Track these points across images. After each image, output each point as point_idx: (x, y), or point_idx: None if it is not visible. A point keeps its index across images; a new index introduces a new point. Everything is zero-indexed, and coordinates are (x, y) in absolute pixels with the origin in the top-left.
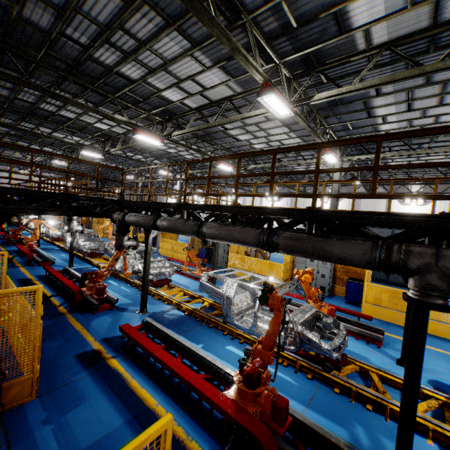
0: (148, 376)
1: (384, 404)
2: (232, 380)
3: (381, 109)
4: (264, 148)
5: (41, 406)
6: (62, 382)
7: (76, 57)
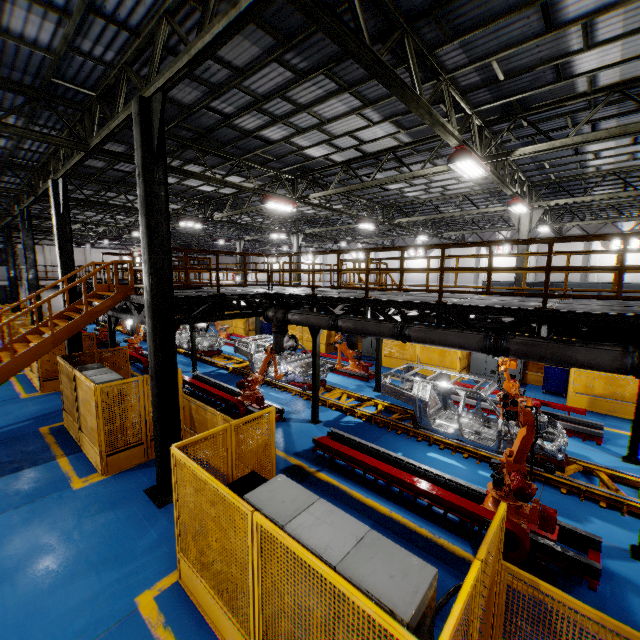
0: (365, 487)
1: (619, 501)
2: (456, 486)
3: (594, 144)
4: (419, 195)
5: None
6: None
7: (210, 125)
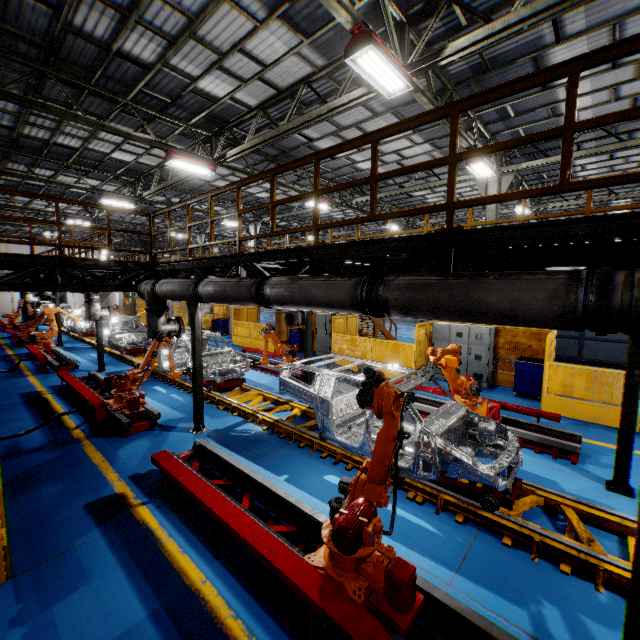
0: (194, 533)
1: (593, 563)
2: None
3: None
4: None
5: (14, 594)
6: (56, 551)
7: (47, 31)
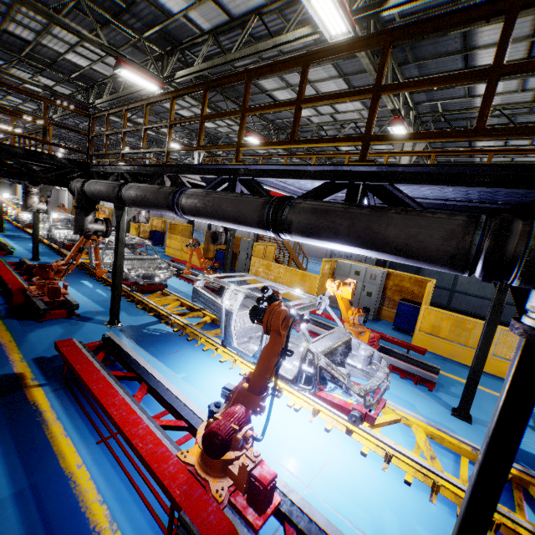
0: (83, 418)
1: (432, 478)
2: None
3: (486, 52)
4: (310, 116)
5: None
6: None
7: None
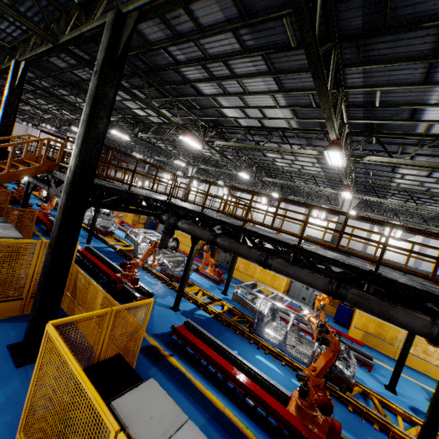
0: (206, 378)
1: (389, 426)
2: (277, 392)
3: (405, 169)
4: (284, 166)
5: None
6: (141, 376)
7: (162, 64)
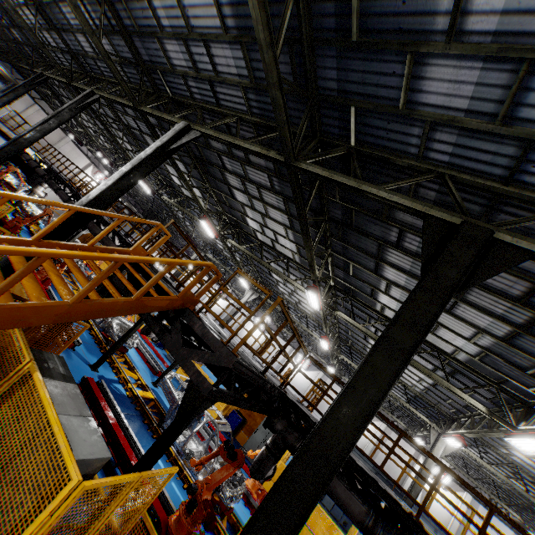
0: None
1: None
2: None
3: None
4: None
5: None
6: None
7: (368, 231)
